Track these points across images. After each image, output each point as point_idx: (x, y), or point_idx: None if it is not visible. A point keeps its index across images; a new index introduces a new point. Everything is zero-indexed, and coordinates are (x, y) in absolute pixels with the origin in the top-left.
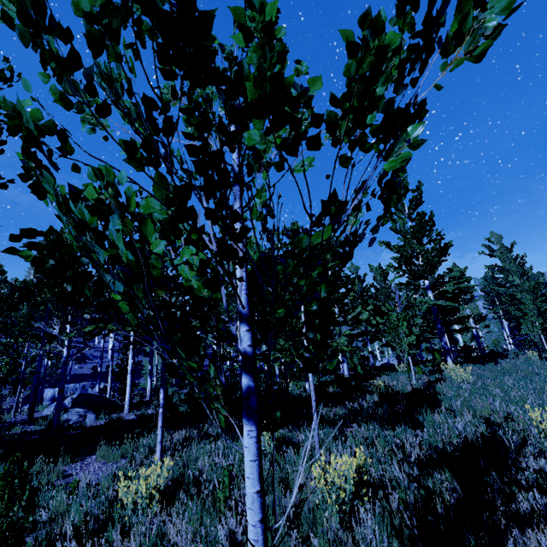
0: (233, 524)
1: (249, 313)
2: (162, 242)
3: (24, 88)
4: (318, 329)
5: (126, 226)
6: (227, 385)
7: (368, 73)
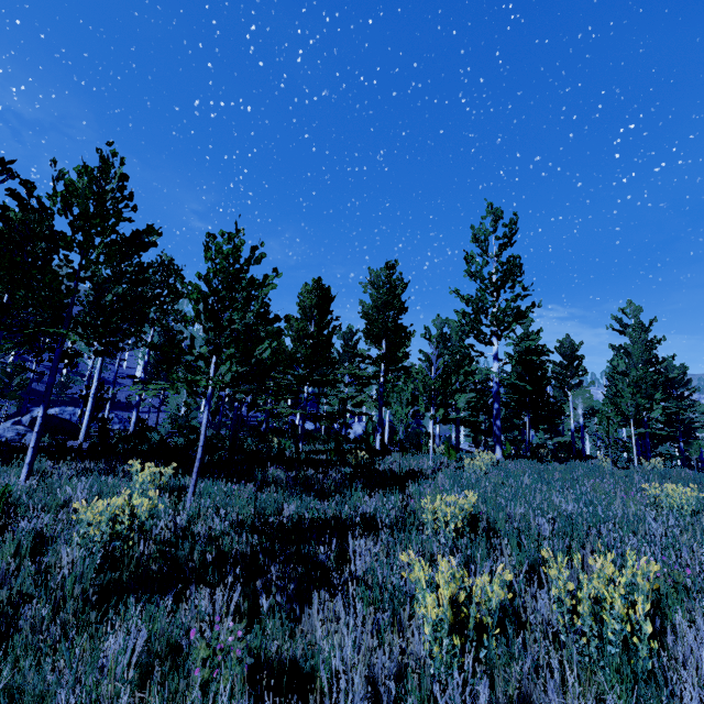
0: None
1: None
2: None
3: None
4: None
5: None
6: None
7: None
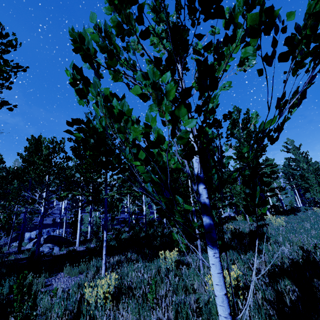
0: (160, 314)
1: (204, 177)
2: (194, 120)
3: (90, 20)
4: (252, 186)
5: (161, 111)
6: (186, 224)
7: (319, 12)
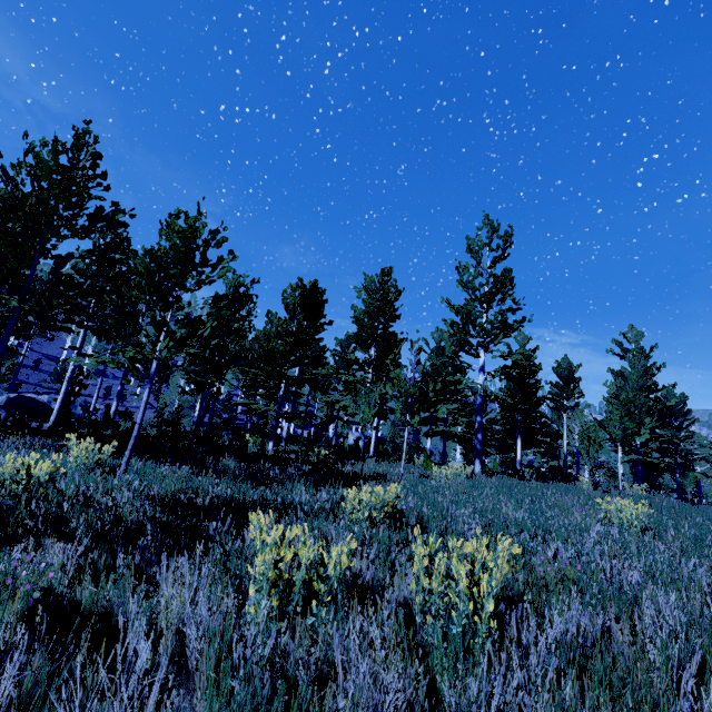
0: None
1: None
2: None
3: None
4: None
5: None
6: None
7: None
